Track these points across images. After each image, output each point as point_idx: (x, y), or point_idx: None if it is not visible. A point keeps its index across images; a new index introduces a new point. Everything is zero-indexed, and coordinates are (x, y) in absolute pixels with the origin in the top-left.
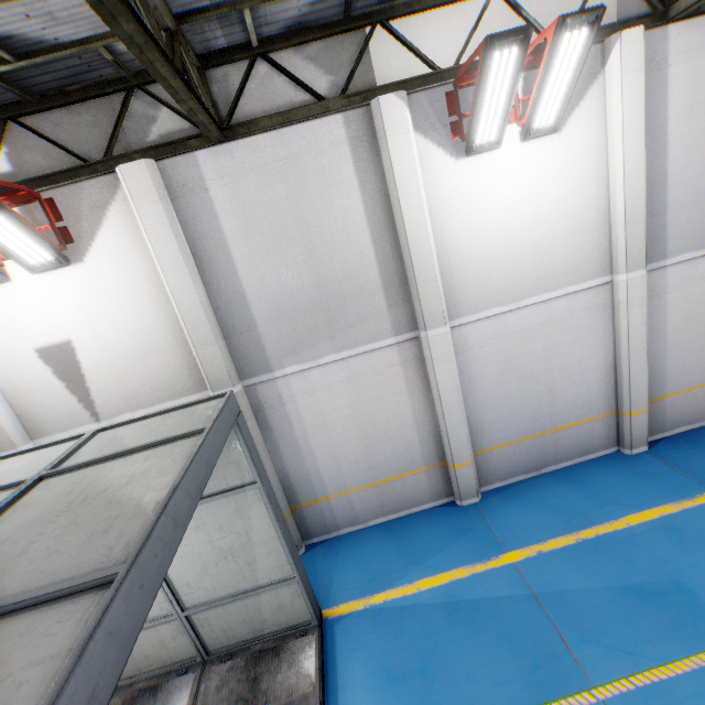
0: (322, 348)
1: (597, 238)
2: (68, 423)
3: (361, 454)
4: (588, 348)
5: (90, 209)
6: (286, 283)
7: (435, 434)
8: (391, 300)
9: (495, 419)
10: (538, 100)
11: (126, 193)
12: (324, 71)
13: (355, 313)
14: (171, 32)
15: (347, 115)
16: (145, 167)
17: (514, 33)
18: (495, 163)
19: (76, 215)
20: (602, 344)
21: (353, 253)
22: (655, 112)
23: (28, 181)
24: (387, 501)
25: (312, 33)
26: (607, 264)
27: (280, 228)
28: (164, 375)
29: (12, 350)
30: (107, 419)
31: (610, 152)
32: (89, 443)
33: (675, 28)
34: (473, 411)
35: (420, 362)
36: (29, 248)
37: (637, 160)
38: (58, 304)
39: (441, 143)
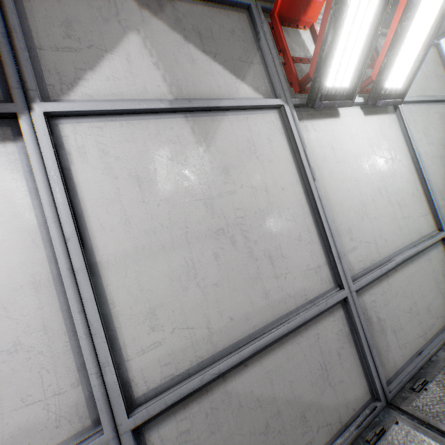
0: None
1: None
2: None
3: None
4: None
5: None
6: None
7: None
8: None
9: None
10: None
11: None
12: None
13: None
14: None
15: None
16: None
17: None
18: None
19: None
20: None
21: None
22: None
23: None
24: None
25: None
26: None
27: None
28: None
29: None
30: None
31: None
32: None
33: None
34: None
35: None
36: None
37: None
38: None
39: None
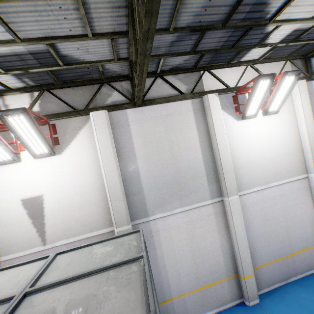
0: (175, 204)
1: (298, 157)
2: (26, 246)
3: (192, 268)
4: (302, 209)
5: (72, 130)
6: (160, 170)
7: (232, 256)
8: (210, 180)
9: (261, 247)
10: (273, 100)
11: (92, 124)
12: (184, 84)
13: (192, 186)
14: (132, 62)
15: (193, 100)
16: (104, 113)
17: (270, 75)
18: (253, 123)
19: (64, 132)
20: (307, 207)
21: (192, 157)
22: (312, 109)
23: (45, 115)
24: (206, 301)
25: (180, 70)
26: (304, 169)
27: (160, 144)
28: (90, 216)
29: (7, 199)
30: (50, 243)
31: (298, 122)
32: (53, 263)
33: (313, 81)
34: (250, 242)
35: (223, 214)
36: (38, 145)
37: (310, 126)
38: (42, 175)
39: (231, 114)
